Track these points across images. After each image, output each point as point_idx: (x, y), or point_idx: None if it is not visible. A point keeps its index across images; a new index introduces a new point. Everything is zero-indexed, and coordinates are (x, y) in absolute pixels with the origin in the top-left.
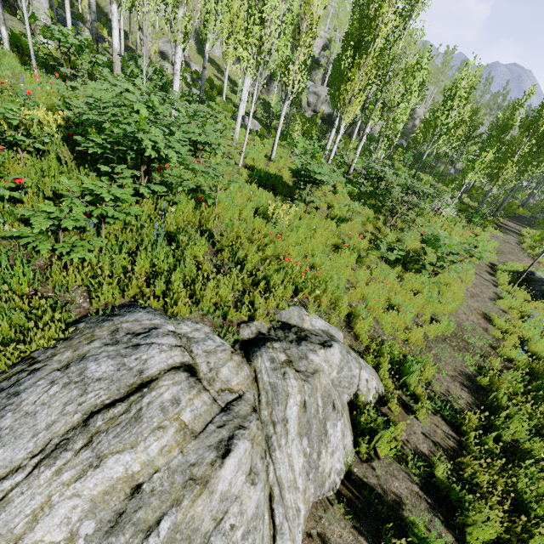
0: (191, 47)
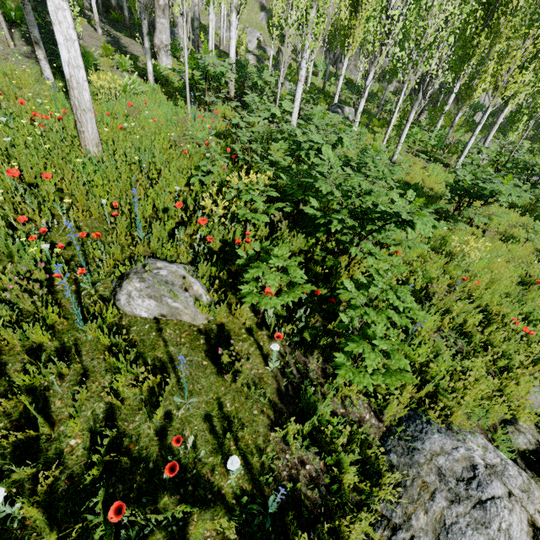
0: (264, 29)
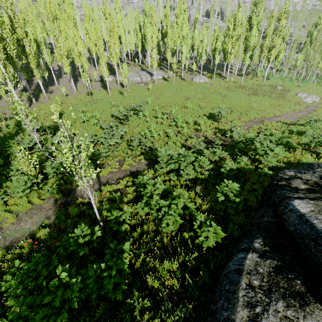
0: None
